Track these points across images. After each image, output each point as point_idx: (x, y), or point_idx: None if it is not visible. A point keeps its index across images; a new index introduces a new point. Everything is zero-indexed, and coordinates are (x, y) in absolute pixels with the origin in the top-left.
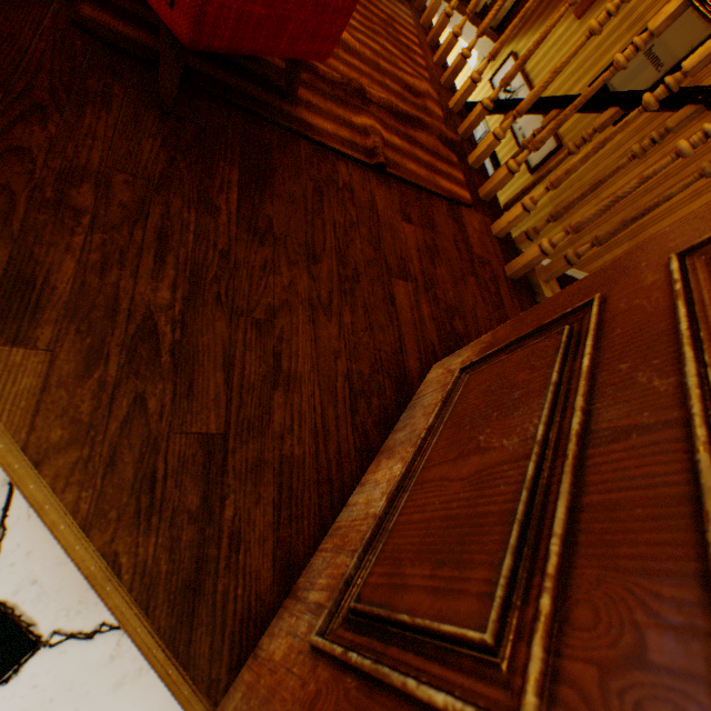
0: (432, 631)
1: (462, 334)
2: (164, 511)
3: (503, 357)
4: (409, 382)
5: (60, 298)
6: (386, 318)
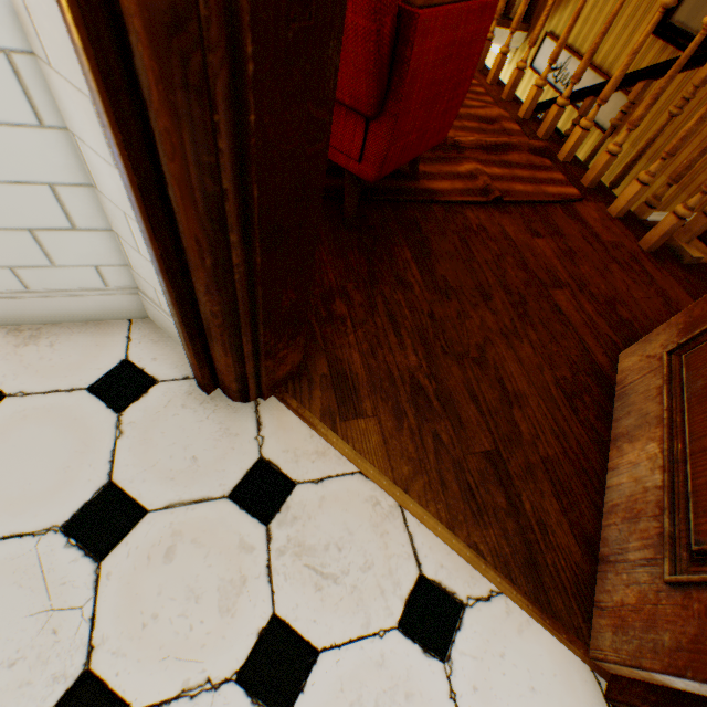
0: None
1: (629, 319)
2: (487, 511)
3: None
4: (605, 375)
5: (362, 380)
6: (560, 326)
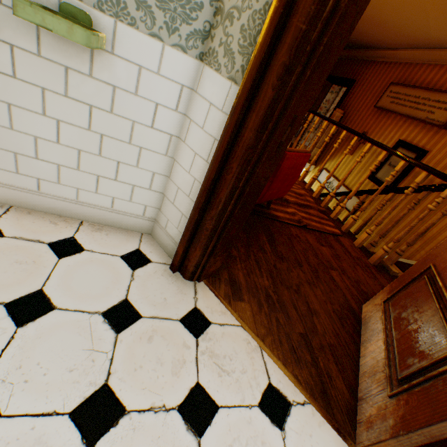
0: (437, 361)
1: (366, 291)
2: (302, 361)
3: (403, 291)
4: (356, 313)
5: (243, 285)
6: (334, 286)
